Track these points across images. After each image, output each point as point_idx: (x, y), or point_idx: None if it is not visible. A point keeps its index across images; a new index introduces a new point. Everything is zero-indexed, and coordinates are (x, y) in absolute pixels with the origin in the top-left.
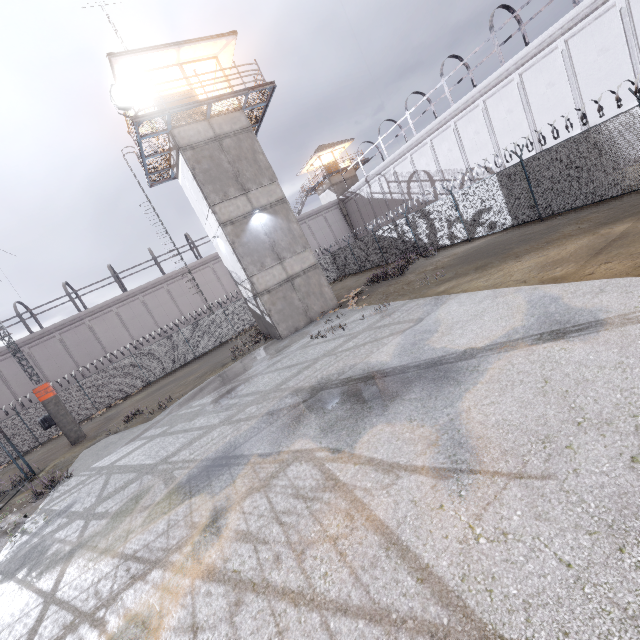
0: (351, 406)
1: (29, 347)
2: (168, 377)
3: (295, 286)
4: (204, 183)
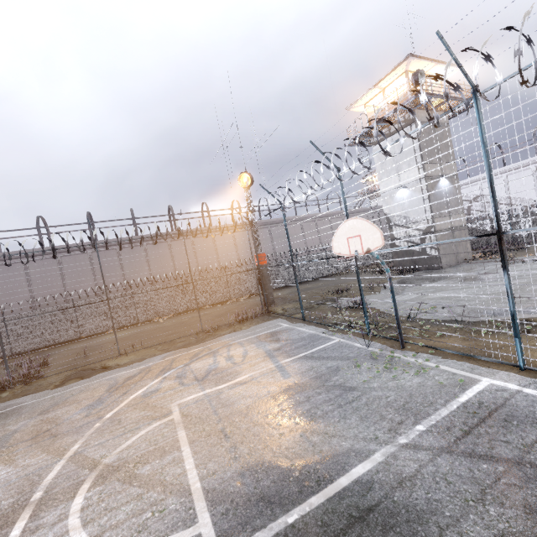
0: None
1: (171, 240)
2: (288, 288)
3: (454, 235)
4: (423, 147)
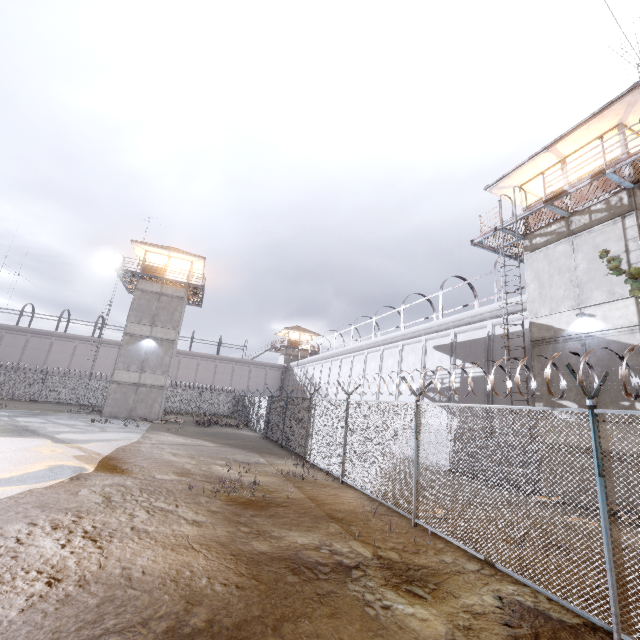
0: None
1: (7, 332)
2: (50, 404)
3: (138, 391)
4: (134, 309)
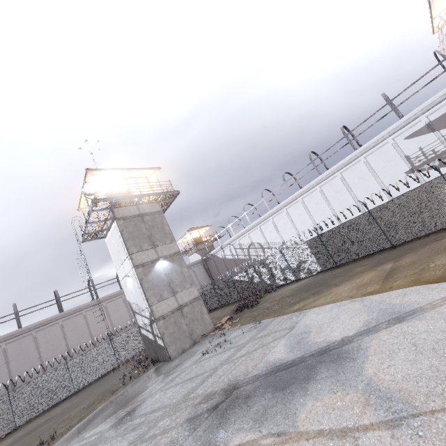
0: (272, 395)
1: None
2: (40, 417)
3: (183, 313)
4: (128, 239)
